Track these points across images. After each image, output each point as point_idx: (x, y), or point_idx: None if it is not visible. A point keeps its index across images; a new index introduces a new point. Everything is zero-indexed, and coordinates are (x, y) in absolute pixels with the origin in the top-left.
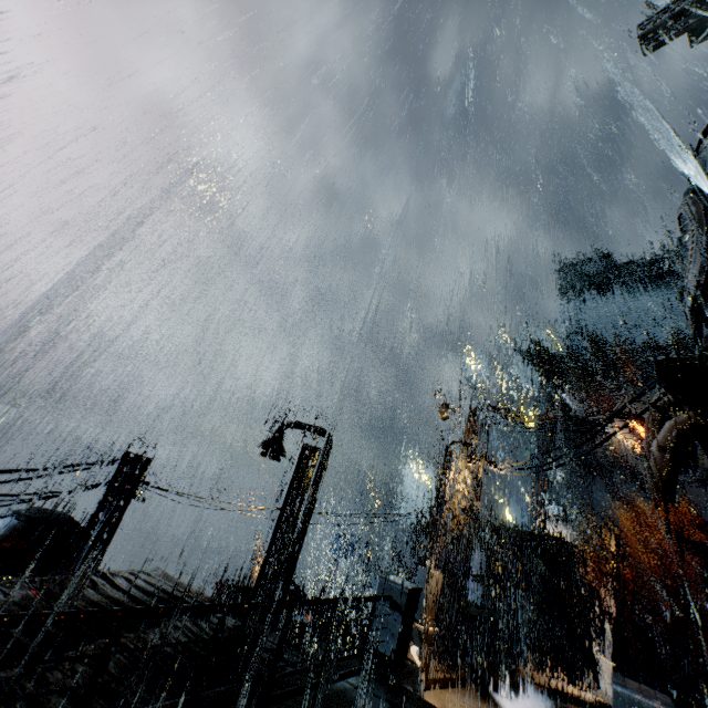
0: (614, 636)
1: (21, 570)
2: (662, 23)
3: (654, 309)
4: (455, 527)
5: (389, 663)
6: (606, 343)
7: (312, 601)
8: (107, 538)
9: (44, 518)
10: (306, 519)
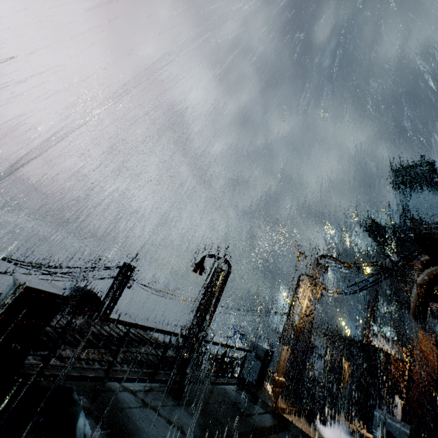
0: (403, 408)
1: None
2: None
3: None
4: (300, 324)
5: (252, 385)
6: (424, 222)
7: (213, 342)
8: (113, 305)
9: (84, 292)
10: (214, 308)
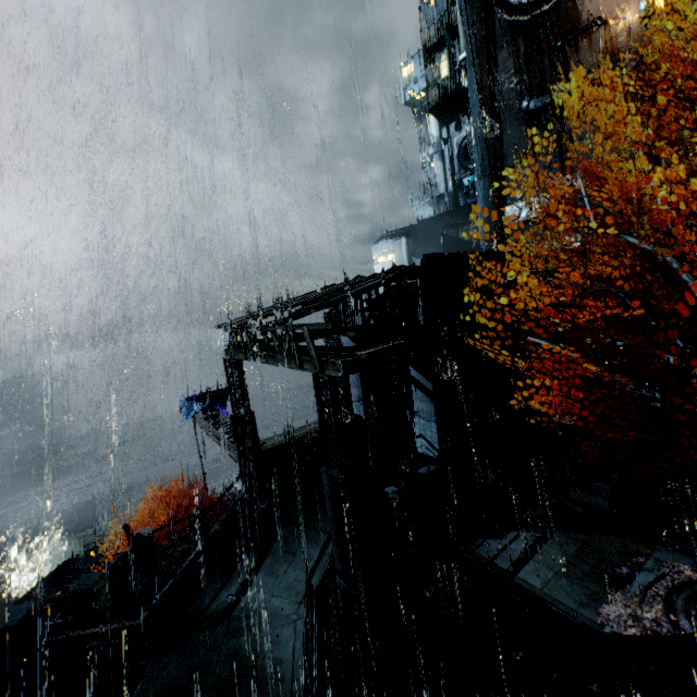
0: None
1: None
2: None
3: None
4: None
5: None
6: None
7: None
8: None
9: None
10: None
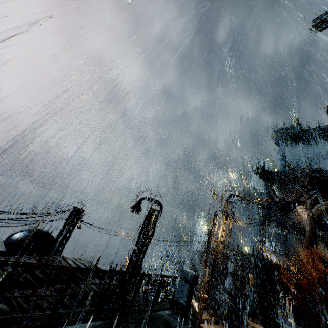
0: (294, 309)
1: (29, 254)
2: (324, 19)
3: (322, 151)
4: (217, 250)
5: (183, 307)
6: (297, 167)
7: (150, 274)
8: (65, 243)
9: (39, 233)
10: (150, 241)
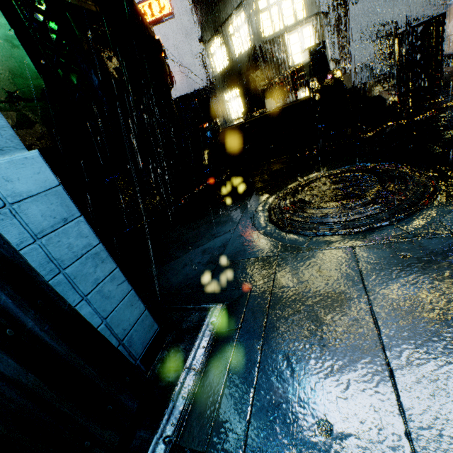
0: None
1: None
2: None
3: None
4: None
5: None
6: None
7: None
8: None
9: None
10: None
